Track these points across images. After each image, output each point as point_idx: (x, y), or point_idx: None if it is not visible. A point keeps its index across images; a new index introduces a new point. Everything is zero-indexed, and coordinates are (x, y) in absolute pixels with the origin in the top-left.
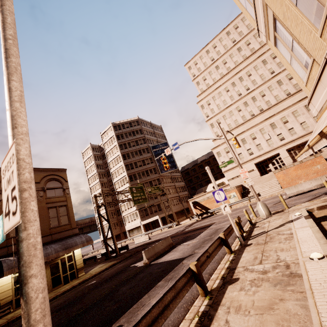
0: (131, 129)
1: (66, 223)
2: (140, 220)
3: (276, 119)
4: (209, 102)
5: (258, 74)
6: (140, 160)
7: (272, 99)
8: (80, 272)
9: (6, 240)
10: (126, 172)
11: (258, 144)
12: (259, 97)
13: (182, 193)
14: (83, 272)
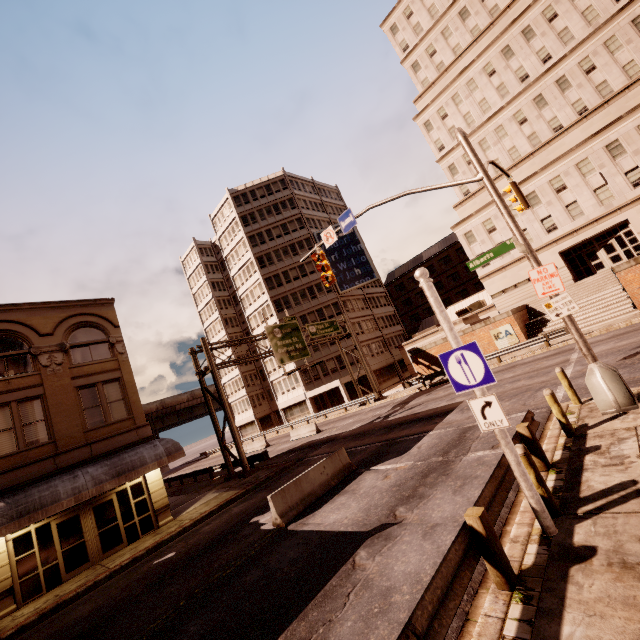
0: (271, 200)
1: (122, 416)
2: (303, 390)
3: (625, 131)
4: (444, 111)
5: (577, 11)
6: (295, 265)
7: (615, 75)
8: (162, 516)
9: None
10: (269, 294)
11: (570, 204)
12: (577, 76)
13: (389, 330)
14: (169, 514)
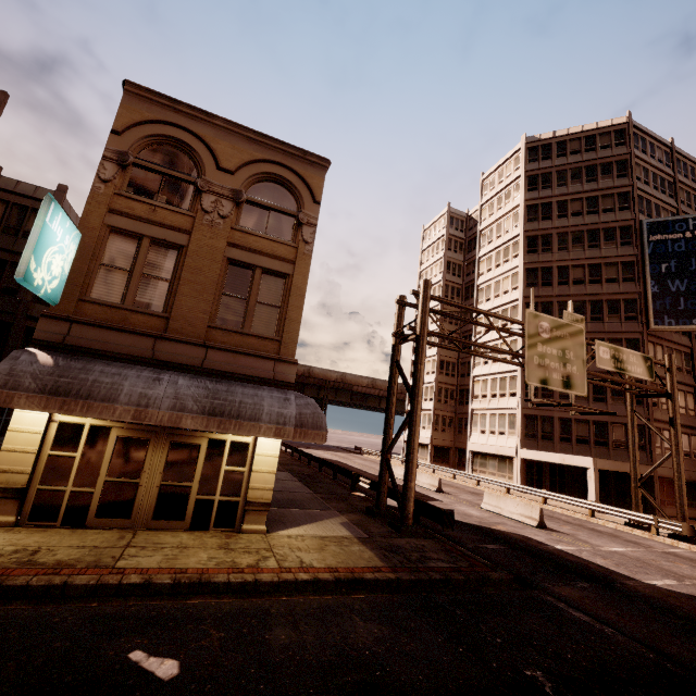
0: (587, 158)
1: (266, 331)
2: (517, 443)
3: None
4: None
5: None
6: (585, 262)
7: None
8: (252, 517)
9: (78, 304)
10: (524, 291)
11: None
12: None
13: None
14: (263, 521)
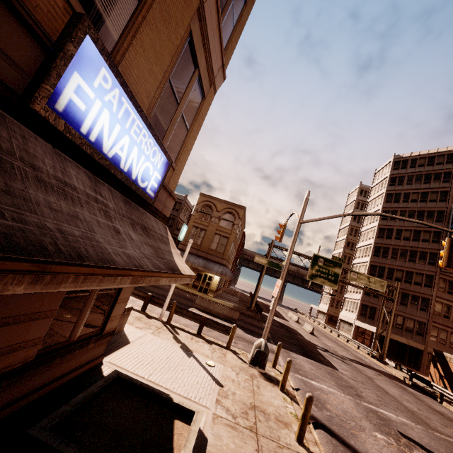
0: (426, 170)
1: (221, 251)
2: (355, 317)
3: None
4: None
5: None
6: (412, 229)
7: None
8: (210, 293)
9: (185, 241)
10: (375, 239)
11: None
12: None
13: None
14: (213, 294)
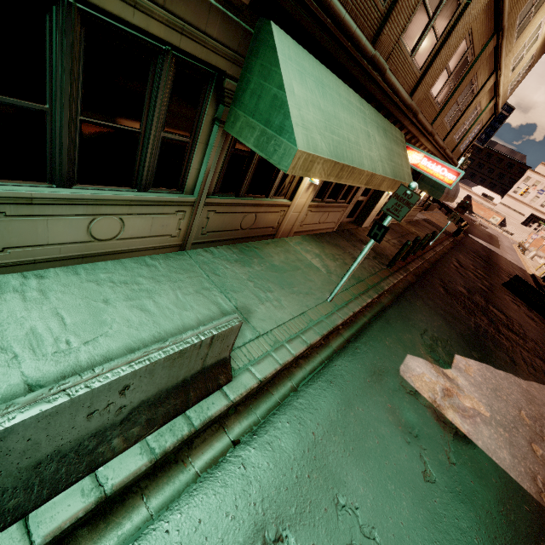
0: None
1: None
2: None
3: None
4: None
5: None
6: None
7: None
8: None
9: None
10: None
11: None
12: None
13: None
14: None
